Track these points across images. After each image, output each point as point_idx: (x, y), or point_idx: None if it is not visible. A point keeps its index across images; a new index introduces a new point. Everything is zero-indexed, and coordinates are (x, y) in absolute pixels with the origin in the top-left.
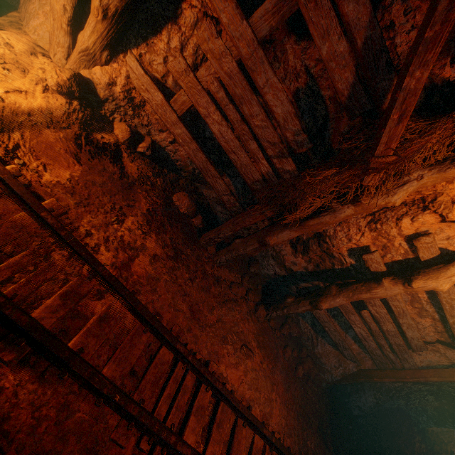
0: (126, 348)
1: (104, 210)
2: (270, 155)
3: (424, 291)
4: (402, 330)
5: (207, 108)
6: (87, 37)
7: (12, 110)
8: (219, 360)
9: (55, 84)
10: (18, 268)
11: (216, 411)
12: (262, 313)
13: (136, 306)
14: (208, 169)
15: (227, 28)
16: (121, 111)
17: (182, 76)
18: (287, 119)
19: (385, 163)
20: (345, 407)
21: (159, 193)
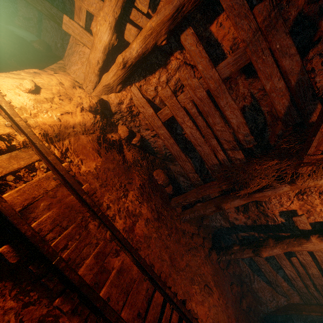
0: (134, 294)
1: (115, 188)
2: (226, 148)
3: None
4: None
5: (183, 118)
6: (110, 78)
7: (64, 126)
8: (190, 298)
9: (88, 106)
10: (70, 237)
11: None
12: (214, 257)
13: (140, 260)
14: (180, 156)
15: (201, 73)
16: (124, 118)
17: (168, 99)
18: (240, 126)
19: (316, 159)
20: None
21: (145, 171)
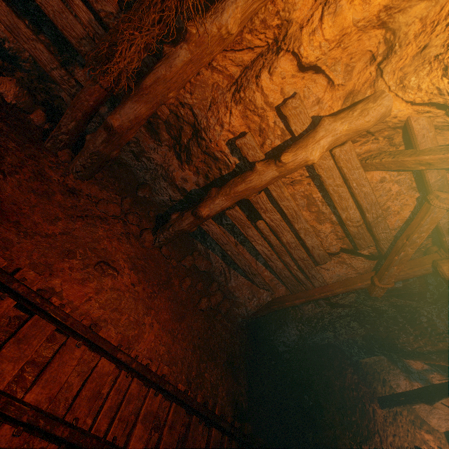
0: None
1: None
2: None
3: (317, 189)
4: (302, 240)
5: None
6: None
7: None
8: (53, 273)
9: None
10: None
11: (23, 326)
12: (148, 237)
13: None
14: (18, 27)
15: None
16: None
17: None
18: None
19: None
20: (270, 345)
21: None
